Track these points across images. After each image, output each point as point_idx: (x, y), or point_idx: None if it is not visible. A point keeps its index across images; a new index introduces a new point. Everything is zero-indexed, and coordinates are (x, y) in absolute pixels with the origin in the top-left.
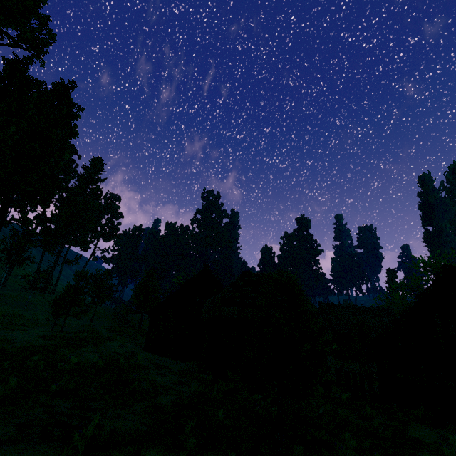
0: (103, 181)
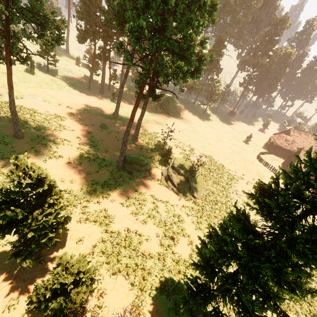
0: None
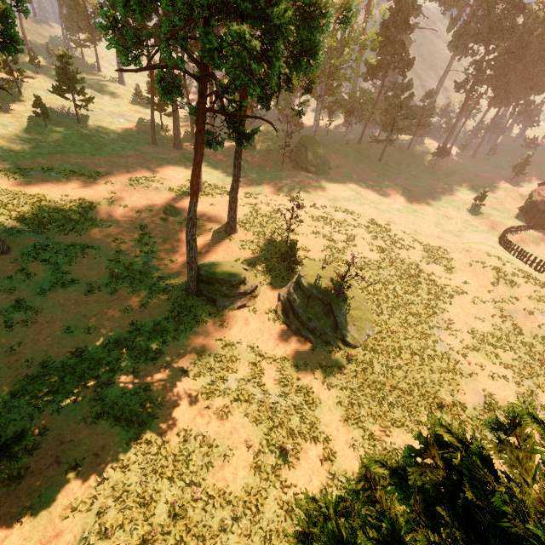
0: None
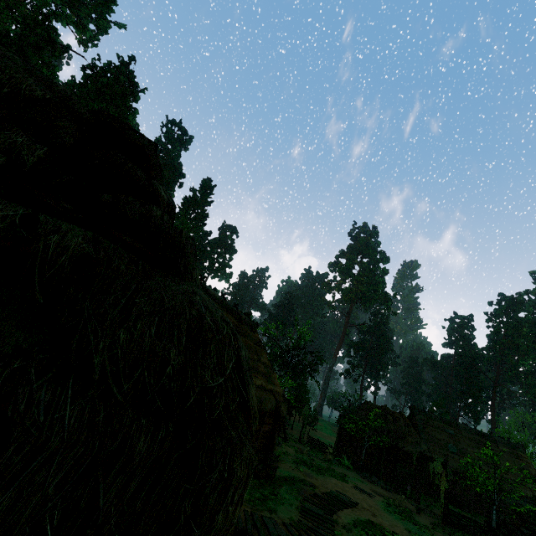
0: (209, 204)
